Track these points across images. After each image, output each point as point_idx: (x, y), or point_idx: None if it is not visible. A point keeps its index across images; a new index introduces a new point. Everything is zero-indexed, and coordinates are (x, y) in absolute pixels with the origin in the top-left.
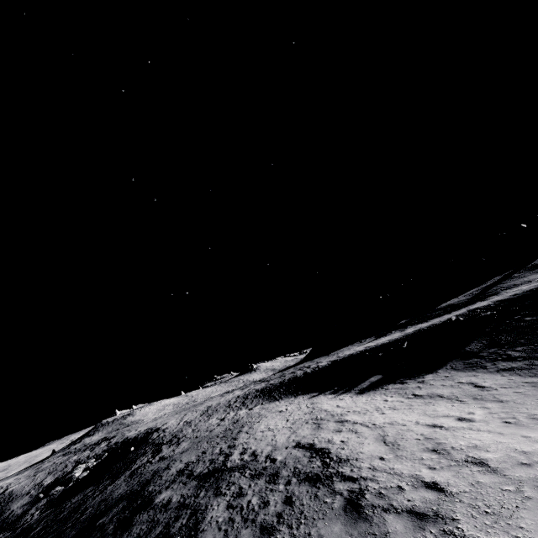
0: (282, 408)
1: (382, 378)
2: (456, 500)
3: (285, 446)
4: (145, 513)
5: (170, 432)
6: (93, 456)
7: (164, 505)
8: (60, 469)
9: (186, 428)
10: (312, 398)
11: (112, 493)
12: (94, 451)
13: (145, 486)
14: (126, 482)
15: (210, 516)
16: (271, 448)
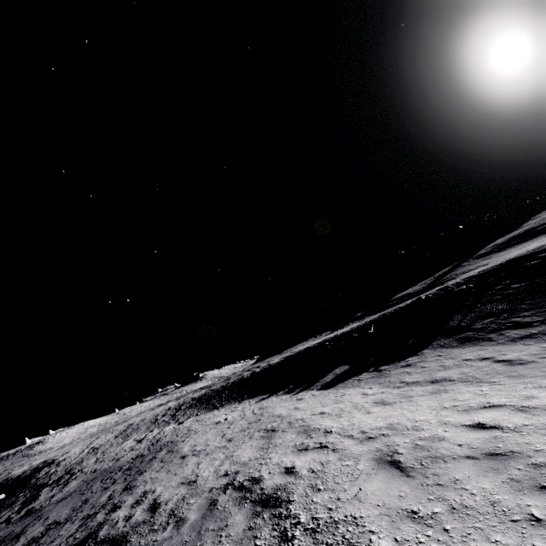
0: (221, 417)
1: (349, 368)
2: None
3: (209, 487)
4: None
5: (65, 465)
6: None
7: None
8: None
9: (89, 457)
10: (261, 401)
11: None
12: None
13: None
14: None
15: None
16: (184, 491)
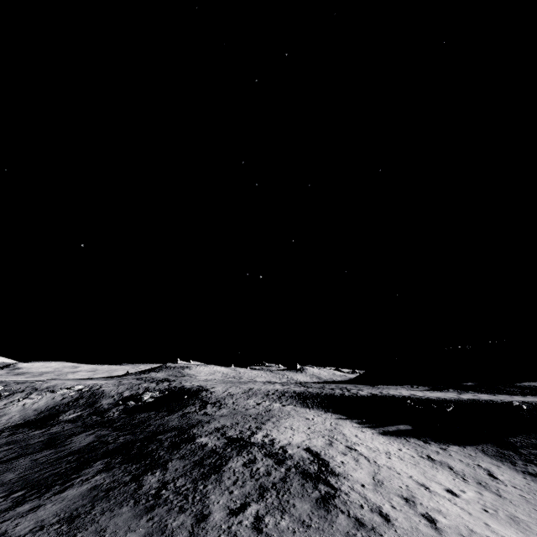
0: (310, 416)
1: (410, 430)
2: (393, 529)
3: (297, 446)
4: (189, 444)
5: (215, 396)
6: (158, 389)
7: (202, 445)
8: (135, 389)
9: (228, 398)
10: (339, 419)
11: (168, 422)
12: (159, 386)
13: (191, 427)
14: (178, 419)
15: (230, 465)
16: (286, 442)
